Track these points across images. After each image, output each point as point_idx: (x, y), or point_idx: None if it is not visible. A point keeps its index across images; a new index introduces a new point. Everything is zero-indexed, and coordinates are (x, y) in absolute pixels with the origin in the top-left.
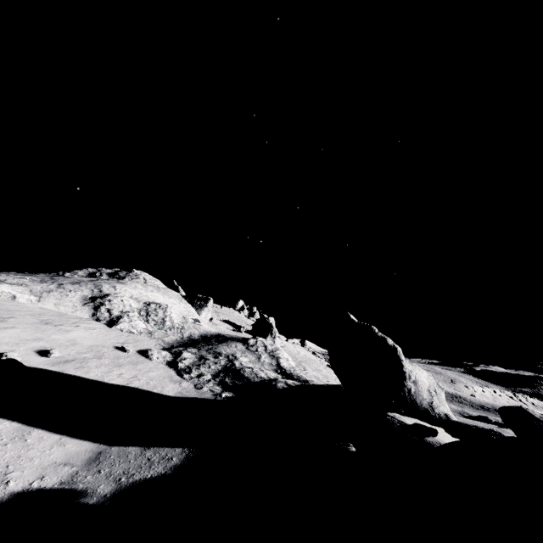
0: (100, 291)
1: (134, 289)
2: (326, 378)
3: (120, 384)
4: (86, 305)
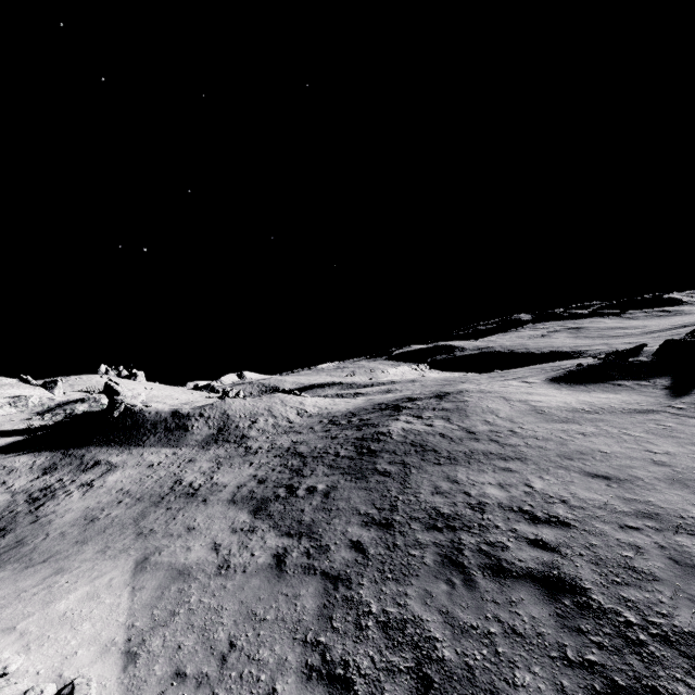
0: None
1: None
2: None
3: (22, 428)
4: None
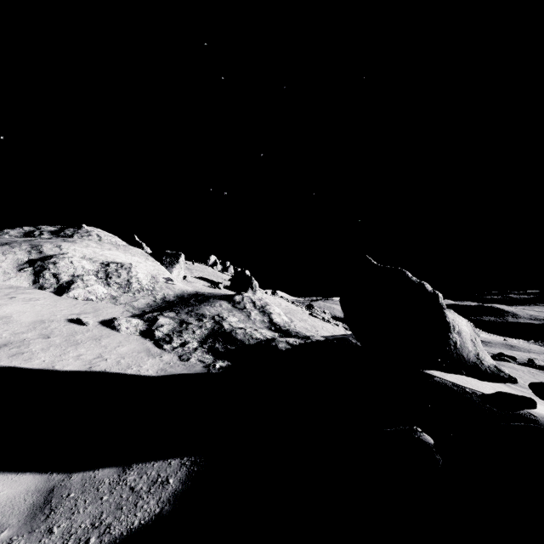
0: (40, 252)
1: (86, 248)
2: (314, 328)
3: (79, 370)
4: (23, 271)
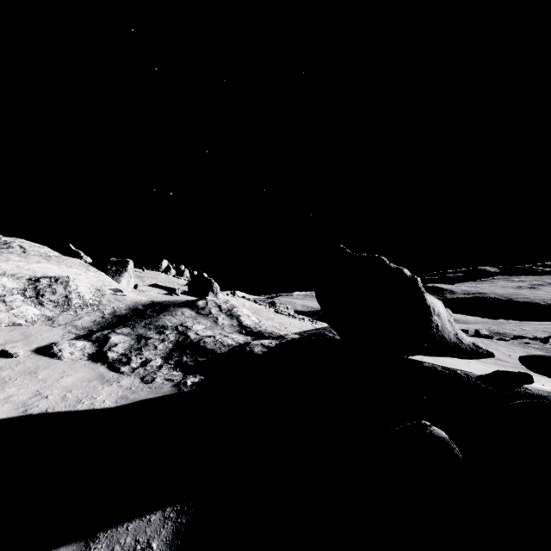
0: None
1: (5, 263)
2: (282, 326)
3: (10, 417)
4: None
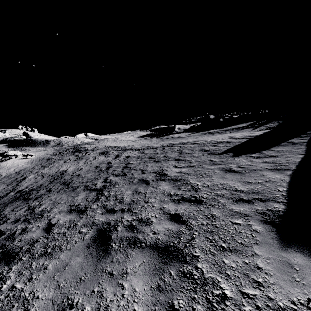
0: None
1: None
2: None
3: None
4: None
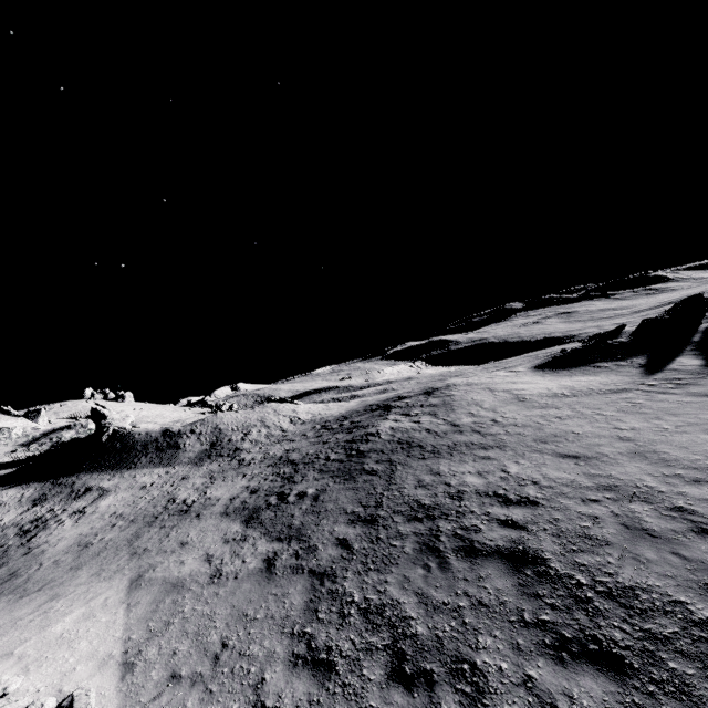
0: None
1: None
2: None
3: (7, 462)
4: None
